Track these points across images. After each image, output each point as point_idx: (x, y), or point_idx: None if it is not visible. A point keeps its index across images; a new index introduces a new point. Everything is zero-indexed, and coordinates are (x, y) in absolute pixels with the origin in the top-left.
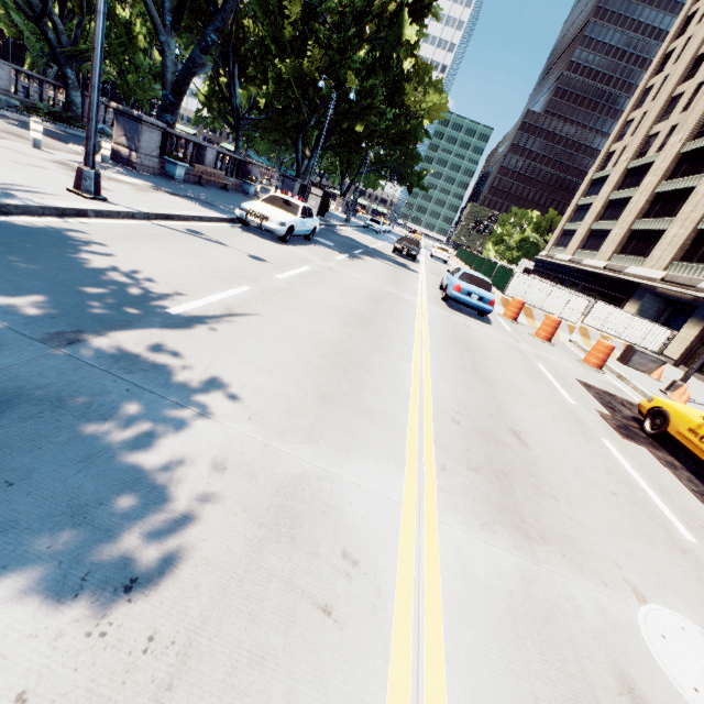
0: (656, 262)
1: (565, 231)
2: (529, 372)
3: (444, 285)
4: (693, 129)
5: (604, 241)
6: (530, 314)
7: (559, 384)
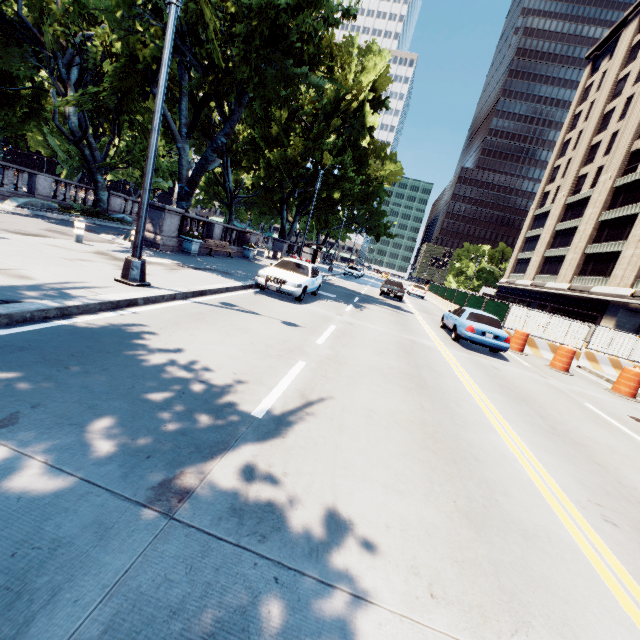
0: (620, 280)
1: (520, 260)
2: (590, 417)
3: (451, 325)
4: (619, 168)
5: (560, 265)
6: (533, 343)
7: (626, 428)
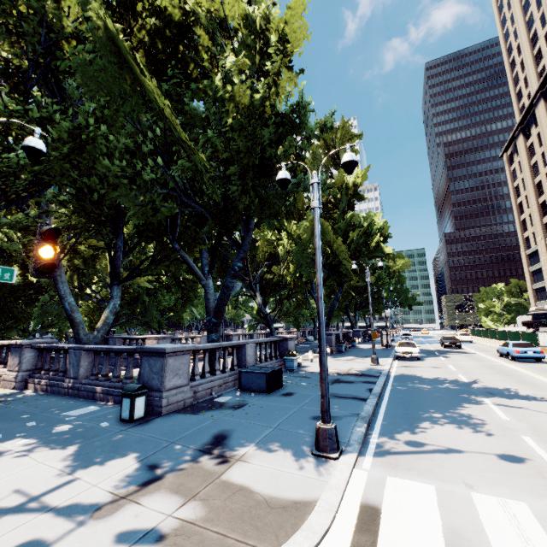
0: None
1: (536, 289)
2: None
3: (505, 353)
4: None
5: None
6: None
7: None
